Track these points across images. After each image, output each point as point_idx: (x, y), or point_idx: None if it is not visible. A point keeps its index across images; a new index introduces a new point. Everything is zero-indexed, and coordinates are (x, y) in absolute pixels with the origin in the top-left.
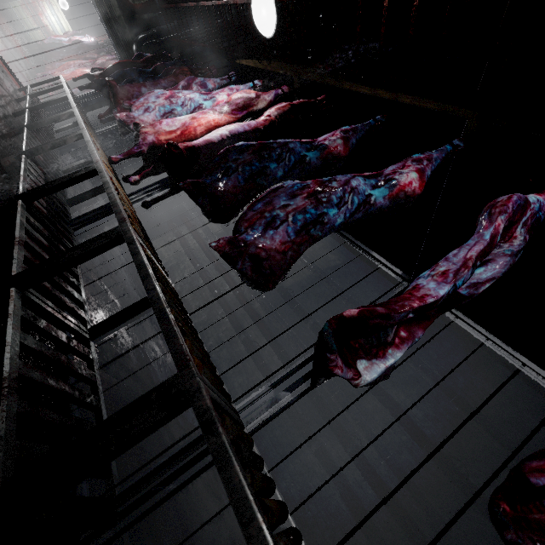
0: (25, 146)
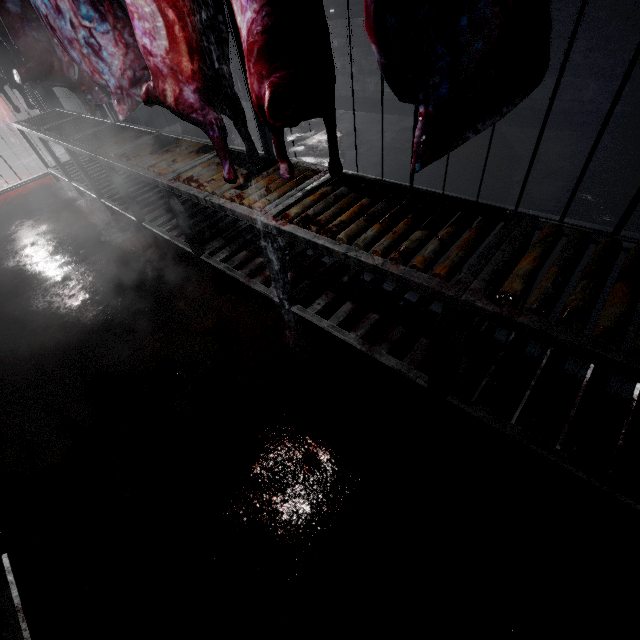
0: (181, 245)
